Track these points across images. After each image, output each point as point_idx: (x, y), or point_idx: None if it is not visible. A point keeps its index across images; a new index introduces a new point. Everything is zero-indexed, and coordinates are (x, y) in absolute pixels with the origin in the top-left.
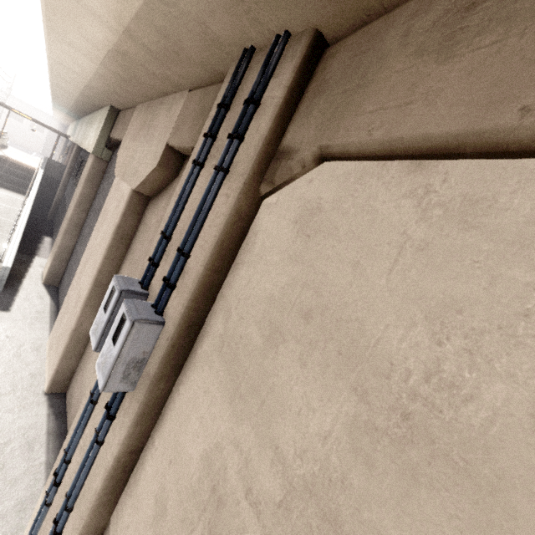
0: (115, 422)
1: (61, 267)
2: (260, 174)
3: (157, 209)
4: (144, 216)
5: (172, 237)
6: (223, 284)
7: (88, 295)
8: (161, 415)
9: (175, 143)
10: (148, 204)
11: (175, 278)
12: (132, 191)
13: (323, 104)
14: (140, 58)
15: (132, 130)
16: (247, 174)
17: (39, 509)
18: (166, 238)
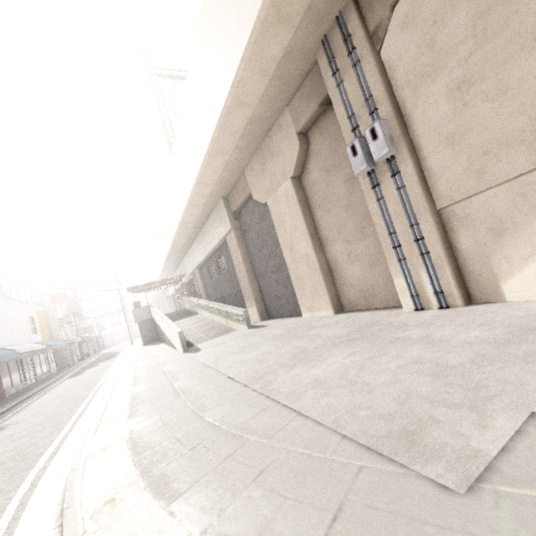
0: (402, 172)
1: (261, 305)
2: (372, 46)
3: (311, 170)
4: (304, 187)
5: (354, 112)
6: (393, 89)
7: (312, 245)
8: (417, 150)
9: (303, 123)
10: (301, 180)
11: (374, 106)
12: (290, 179)
13: (377, 2)
14: (262, 113)
15: (255, 177)
16: (369, 49)
17: (402, 271)
18: (353, 114)
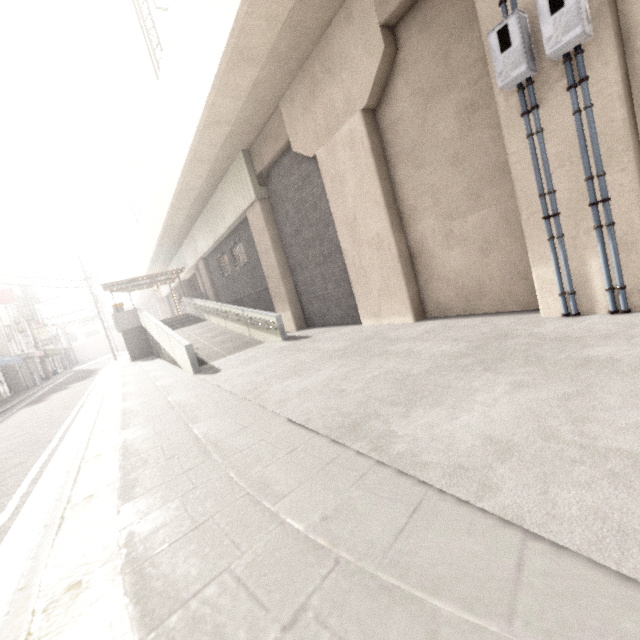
0: (592, 78)
1: (297, 309)
2: None
3: (396, 96)
4: (381, 127)
5: None
6: None
7: (389, 220)
8: (626, 36)
9: (395, 3)
10: (376, 116)
11: None
12: (361, 113)
13: None
14: None
15: (298, 113)
16: None
17: (553, 255)
18: None
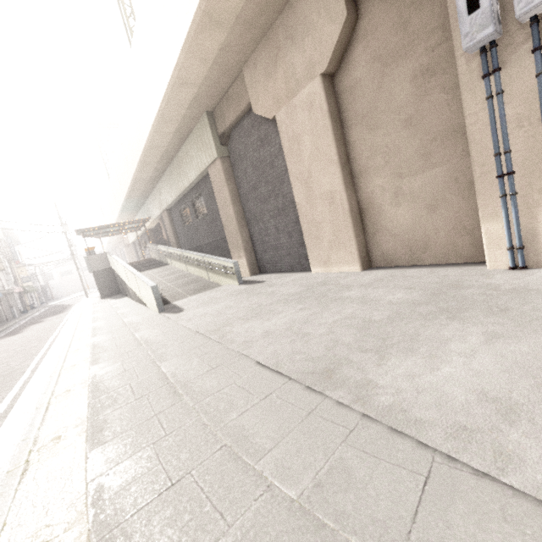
0: None
1: (252, 257)
2: None
3: (354, 63)
4: (338, 91)
5: None
6: None
7: (342, 177)
8: None
9: None
10: (334, 82)
11: None
12: (320, 77)
13: None
14: None
15: (260, 77)
16: None
17: (505, 211)
18: None
